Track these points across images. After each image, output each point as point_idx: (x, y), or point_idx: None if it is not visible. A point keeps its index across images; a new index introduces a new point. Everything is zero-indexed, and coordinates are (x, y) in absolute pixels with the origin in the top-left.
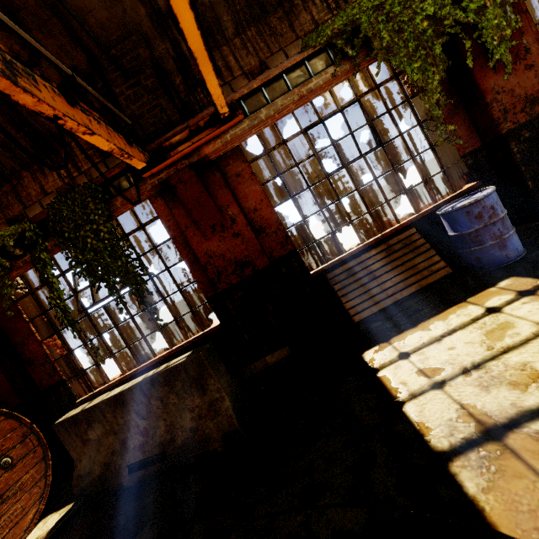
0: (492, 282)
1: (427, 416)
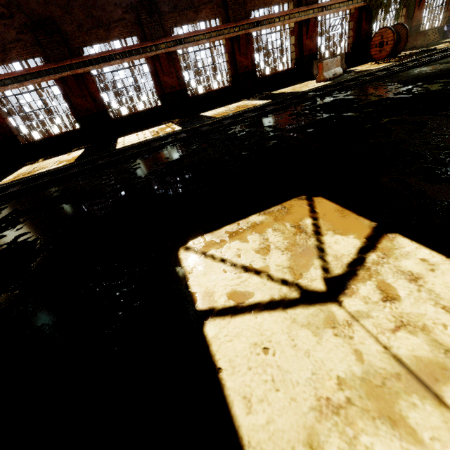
0: None
1: None
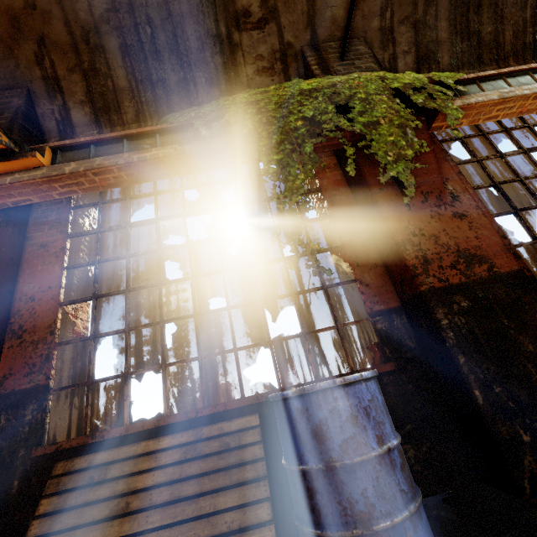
0: None
1: None
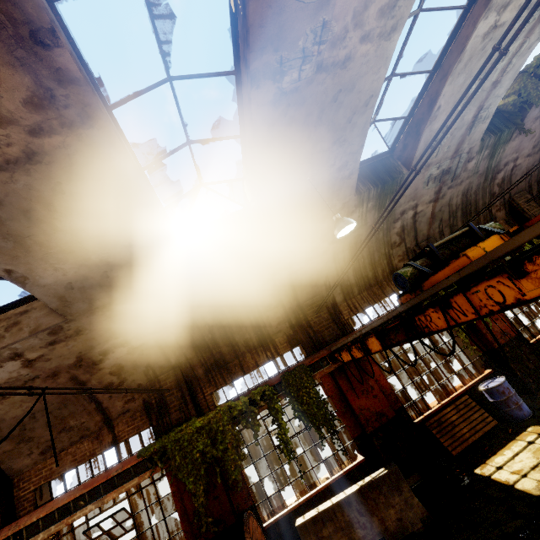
0: (523, 429)
1: (526, 487)
